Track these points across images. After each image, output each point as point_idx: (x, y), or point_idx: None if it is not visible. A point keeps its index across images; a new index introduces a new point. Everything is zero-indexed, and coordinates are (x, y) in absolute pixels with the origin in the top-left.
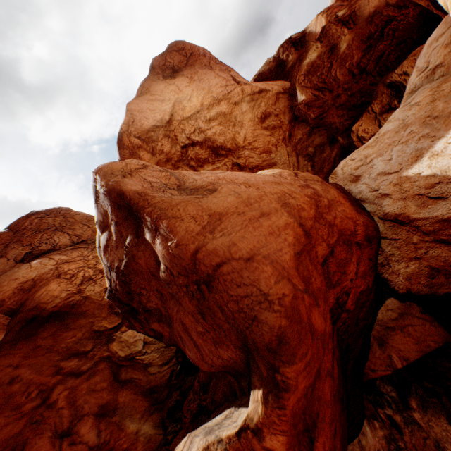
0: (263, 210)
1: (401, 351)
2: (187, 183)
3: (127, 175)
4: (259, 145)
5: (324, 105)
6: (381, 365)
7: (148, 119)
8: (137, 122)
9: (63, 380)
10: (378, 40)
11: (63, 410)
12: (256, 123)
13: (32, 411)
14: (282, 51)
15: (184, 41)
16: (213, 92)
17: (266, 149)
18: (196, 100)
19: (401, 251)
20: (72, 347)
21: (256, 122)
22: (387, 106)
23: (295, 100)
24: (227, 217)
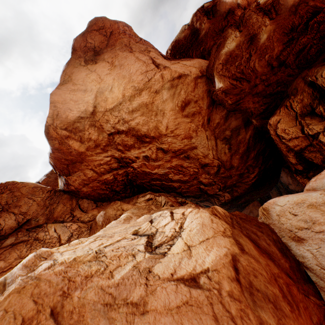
0: None
1: None
2: None
3: None
4: (181, 132)
5: (241, 92)
6: None
7: (72, 110)
8: (62, 114)
9: None
10: (301, 33)
11: None
12: (177, 112)
13: None
14: (195, 19)
15: (104, 17)
16: (134, 81)
17: (187, 134)
18: (118, 91)
19: None
20: None
21: (176, 111)
22: (309, 107)
23: (213, 85)
24: None
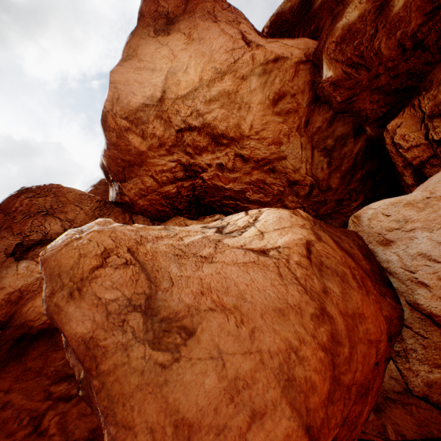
0: (256, 405)
1: (398, 426)
2: (160, 291)
3: (75, 291)
4: (268, 135)
5: (356, 86)
6: (373, 430)
7: (136, 95)
8: (123, 98)
9: (53, 406)
10: None
11: (55, 437)
12: (266, 107)
13: (25, 438)
14: None
15: None
16: (216, 61)
17: (275, 139)
18: (194, 72)
19: (427, 351)
20: (62, 370)
21: (266, 105)
22: None
23: (319, 75)
24: (199, 437)
